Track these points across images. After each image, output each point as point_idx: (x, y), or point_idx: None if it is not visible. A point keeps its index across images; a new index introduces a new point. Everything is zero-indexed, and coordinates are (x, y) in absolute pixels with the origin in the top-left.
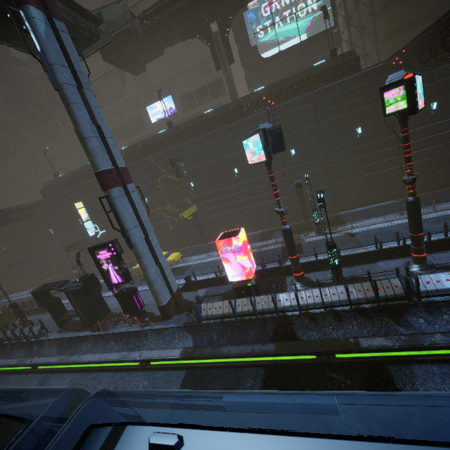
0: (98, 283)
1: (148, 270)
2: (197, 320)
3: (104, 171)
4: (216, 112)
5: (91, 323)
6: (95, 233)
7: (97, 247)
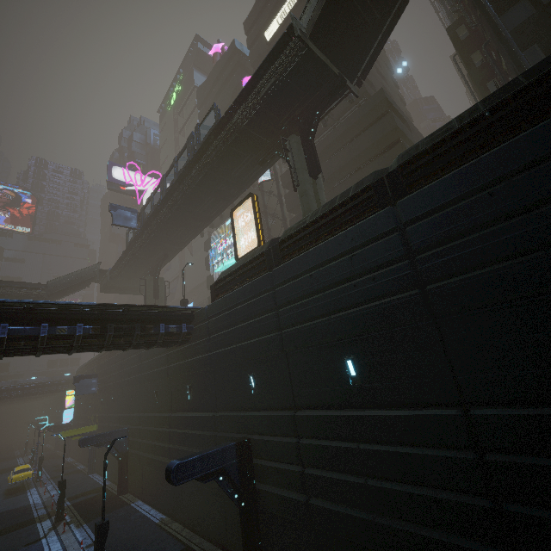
0: None
1: None
2: None
3: None
4: None
5: None
6: (71, 421)
7: None
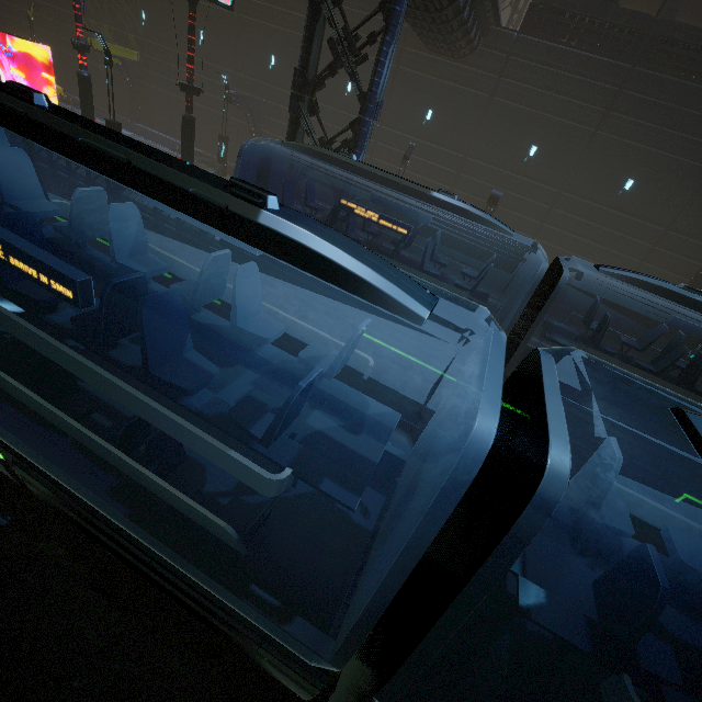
0: None
1: None
2: None
3: None
4: None
5: None
6: None
7: None
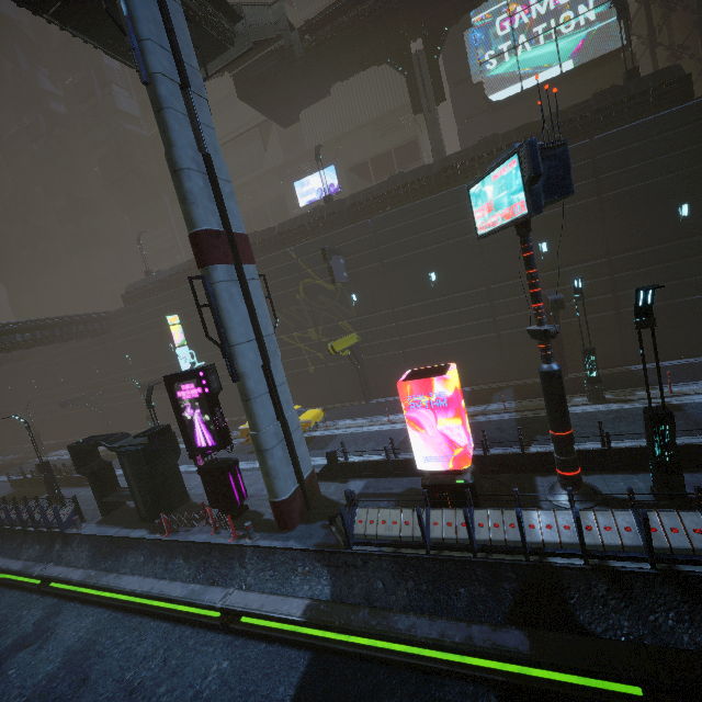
0: (175, 445)
1: (261, 427)
2: (345, 543)
3: (205, 232)
4: (407, 177)
5: (151, 516)
6: (191, 366)
7: (179, 377)
